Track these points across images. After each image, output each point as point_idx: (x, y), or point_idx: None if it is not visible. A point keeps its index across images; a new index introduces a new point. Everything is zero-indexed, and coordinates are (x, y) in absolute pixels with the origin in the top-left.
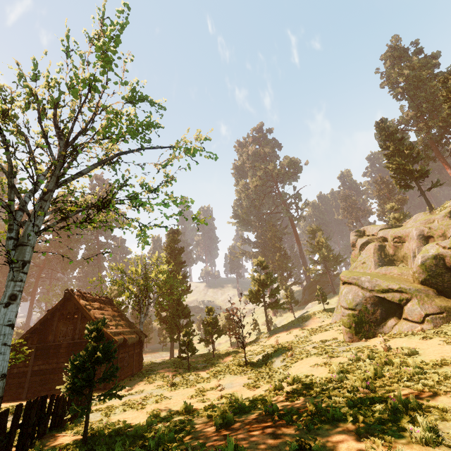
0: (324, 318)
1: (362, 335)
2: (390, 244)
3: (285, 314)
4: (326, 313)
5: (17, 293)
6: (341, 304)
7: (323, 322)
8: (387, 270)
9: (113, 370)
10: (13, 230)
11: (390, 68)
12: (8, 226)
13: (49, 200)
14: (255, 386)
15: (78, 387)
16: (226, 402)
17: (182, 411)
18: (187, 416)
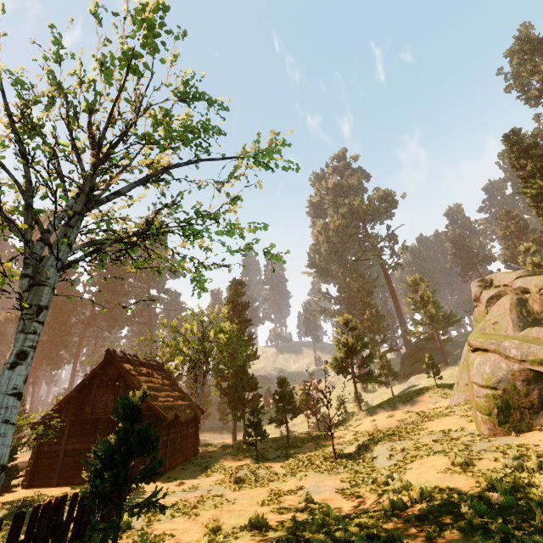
0: (437, 398)
1: (510, 426)
2: (534, 298)
3: (377, 390)
4: (440, 391)
5: (28, 350)
6: (473, 380)
7: (437, 403)
8: (541, 332)
9: (155, 466)
10: (29, 266)
11: (518, 66)
12: (23, 260)
13: (77, 227)
14: (354, 495)
15: (102, 491)
16: (318, 523)
17: (251, 527)
18: (259, 536)
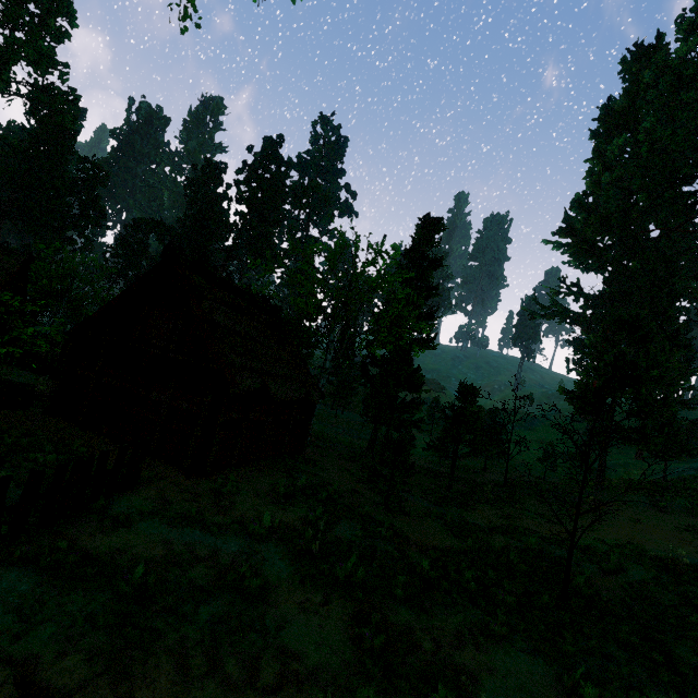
0: None
1: None
2: None
3: (617, 455)
4: None
5: None
6: None
7: None
8: None
9: None
10: None
11: None
12: None
13: None
14: None
15: None
16: None
17: None
18: None
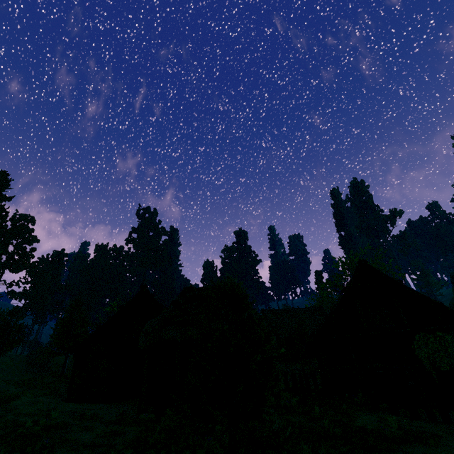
0: None
1: None
2: None
3: None
4: None
5: None
6: None
7: None
8: None
9: None
10: None
11: None
12: None
13: None
14: None
15: None
16: None
17: None
18: None
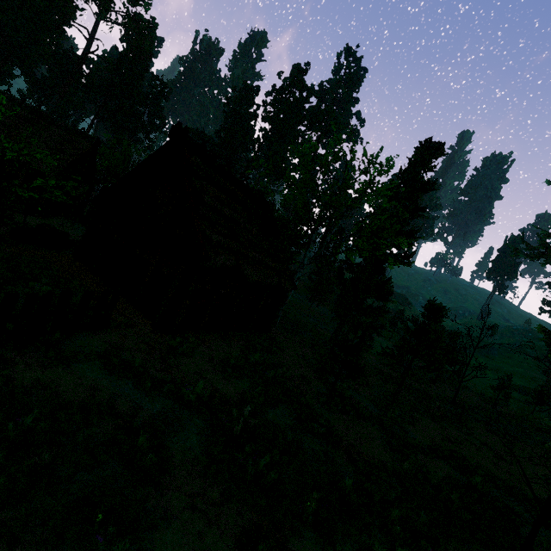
0: None
1: None
2: None
3: None
4: None
5: None
6: None
7: None
8: None
9: None
10: None
11: None
12: None
13: None
14: None
15: None
16: None
17: None
18: None
